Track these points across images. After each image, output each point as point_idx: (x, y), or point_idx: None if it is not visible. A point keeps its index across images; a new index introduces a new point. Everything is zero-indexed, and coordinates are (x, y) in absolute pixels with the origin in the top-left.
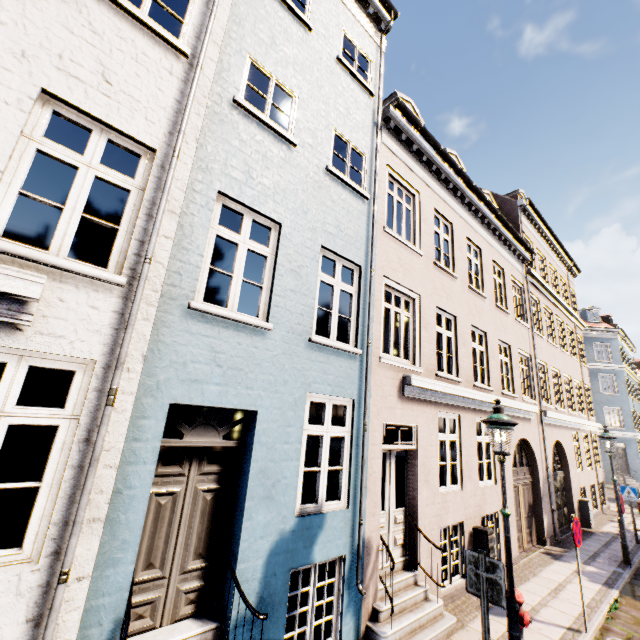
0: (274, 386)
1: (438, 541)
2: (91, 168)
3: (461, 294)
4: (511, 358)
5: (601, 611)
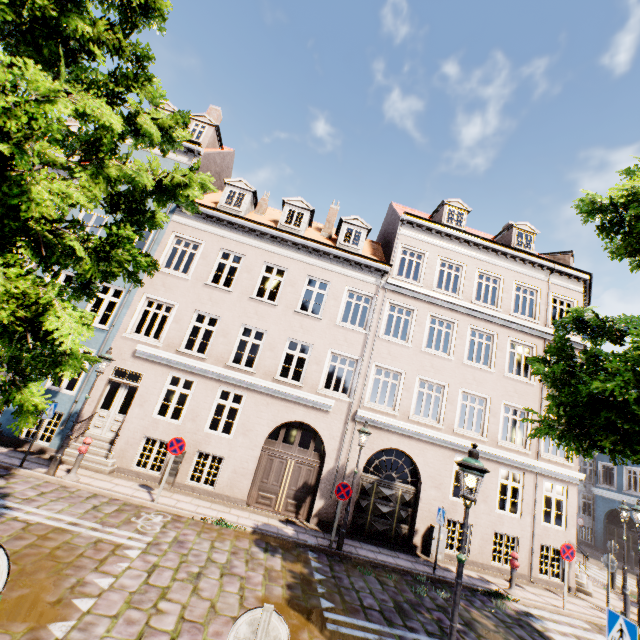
0: None
1: (140, 441)
2: None
3: (236, 302)
4: (310, 355)
5: (197, 514)
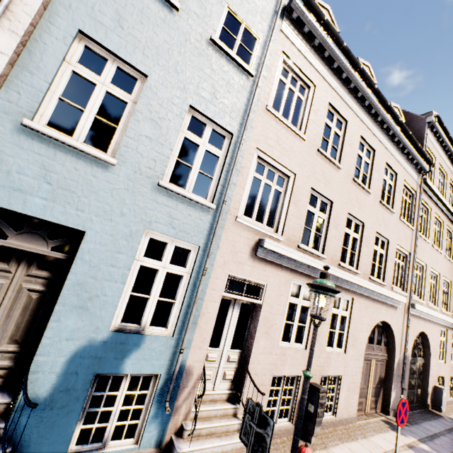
0: (109, 215)
1: (268, 386)
2: None
3: (343, 184)
4: (387, 251)
5: None
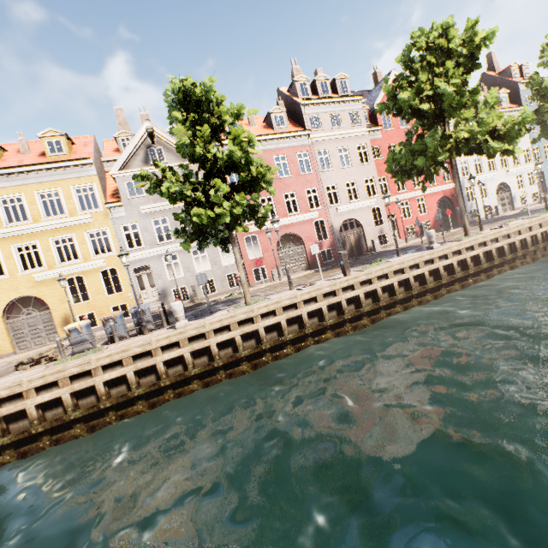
0: (544, 168)
1: None
2: (526, 153)
3: None
4: None
5: None
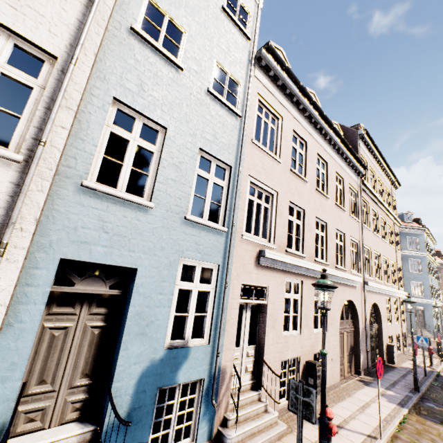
0: (153, 251)
1: (279, 370)
2: None
3: (310, 194)
4: (344, 242)
5: (393, 424)
